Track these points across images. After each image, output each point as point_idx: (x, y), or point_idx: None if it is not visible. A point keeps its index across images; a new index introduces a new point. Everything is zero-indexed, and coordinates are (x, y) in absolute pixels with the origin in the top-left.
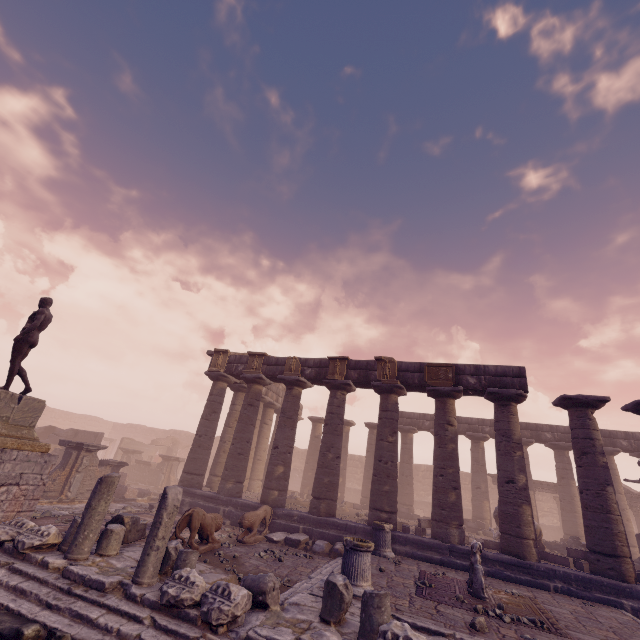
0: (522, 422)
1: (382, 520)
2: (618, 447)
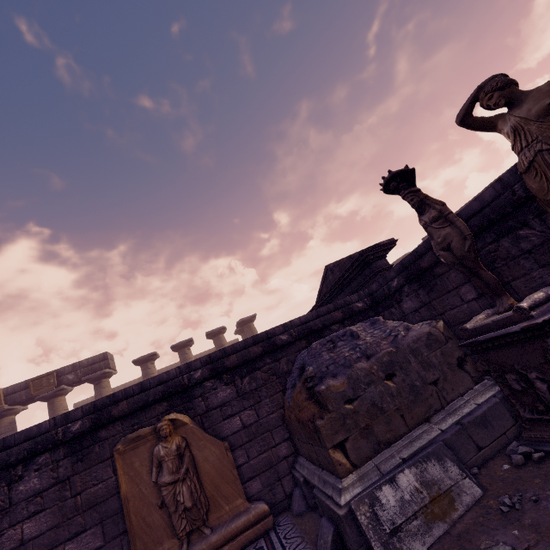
0: (168, 366)
1: None
2: None
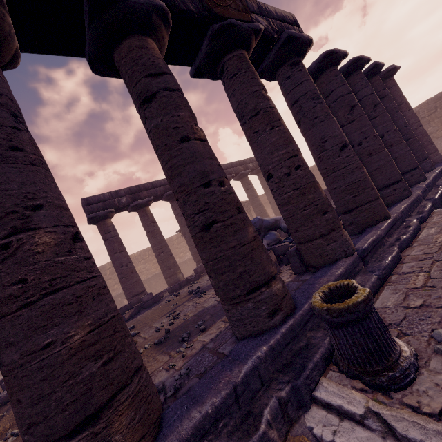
0: None
1: (282, 297)
2: (250, 169)
